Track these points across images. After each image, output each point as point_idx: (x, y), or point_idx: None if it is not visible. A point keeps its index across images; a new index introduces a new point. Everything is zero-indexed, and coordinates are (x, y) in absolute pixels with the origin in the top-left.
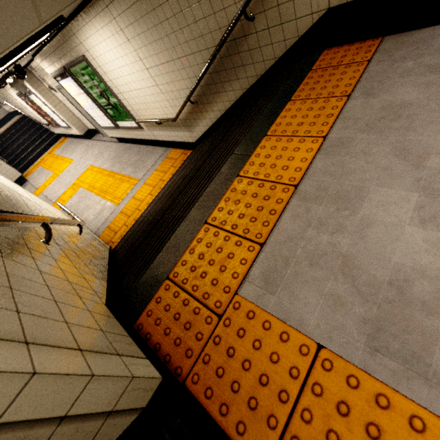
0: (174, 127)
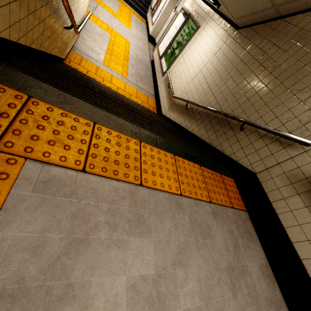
0: (169, 98)
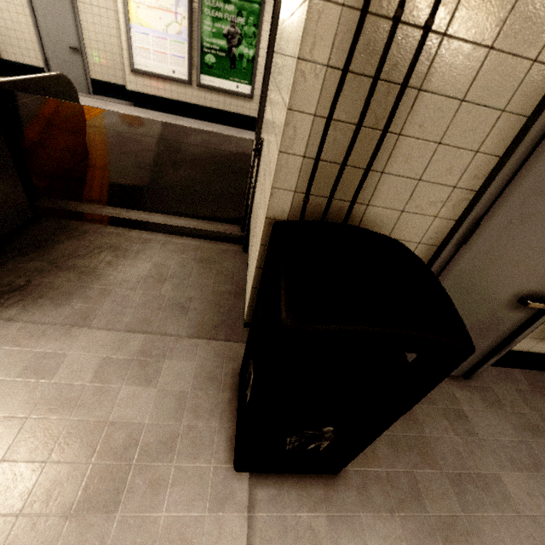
0: None
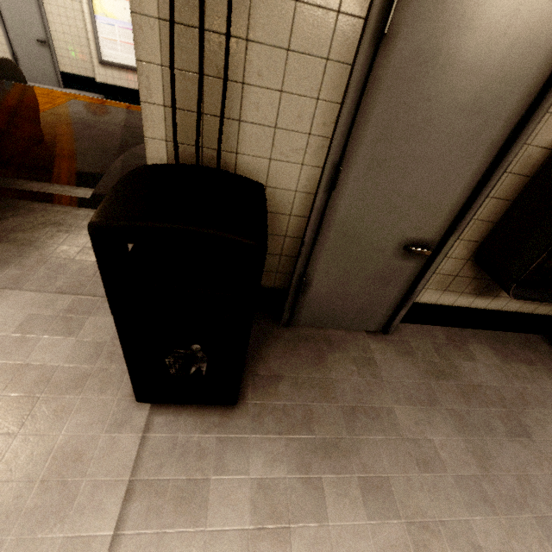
0: None
